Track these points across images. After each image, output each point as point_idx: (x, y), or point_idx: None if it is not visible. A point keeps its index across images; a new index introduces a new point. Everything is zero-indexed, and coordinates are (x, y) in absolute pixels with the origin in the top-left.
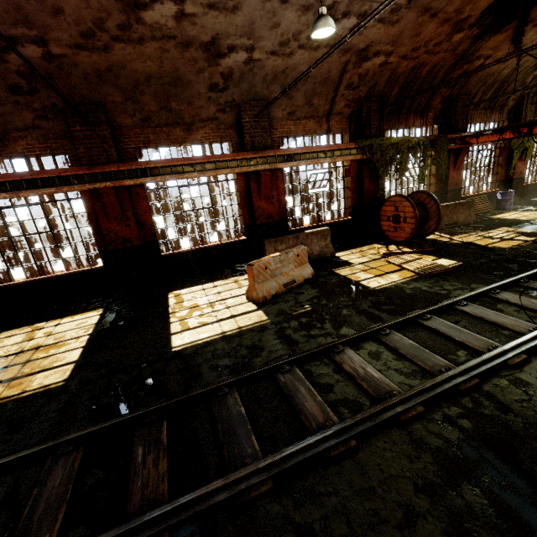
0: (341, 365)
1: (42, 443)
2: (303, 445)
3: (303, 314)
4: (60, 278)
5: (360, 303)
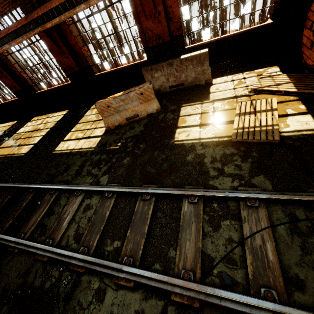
0: (66, 205)
1: (0, 180)
2: (4, 238)
3: (109, 151)
4: (58, 88)
5: (143, 155)
